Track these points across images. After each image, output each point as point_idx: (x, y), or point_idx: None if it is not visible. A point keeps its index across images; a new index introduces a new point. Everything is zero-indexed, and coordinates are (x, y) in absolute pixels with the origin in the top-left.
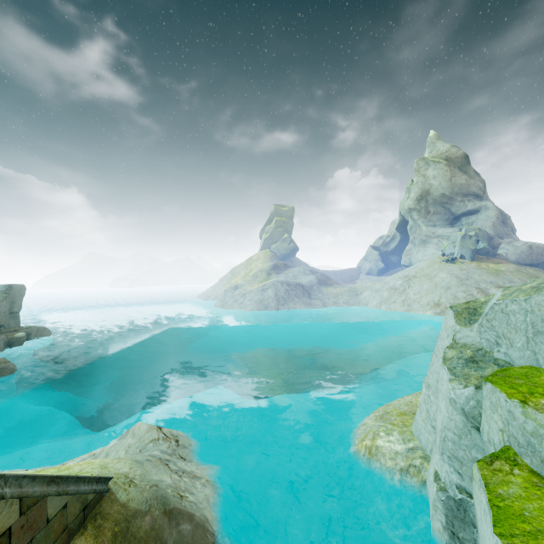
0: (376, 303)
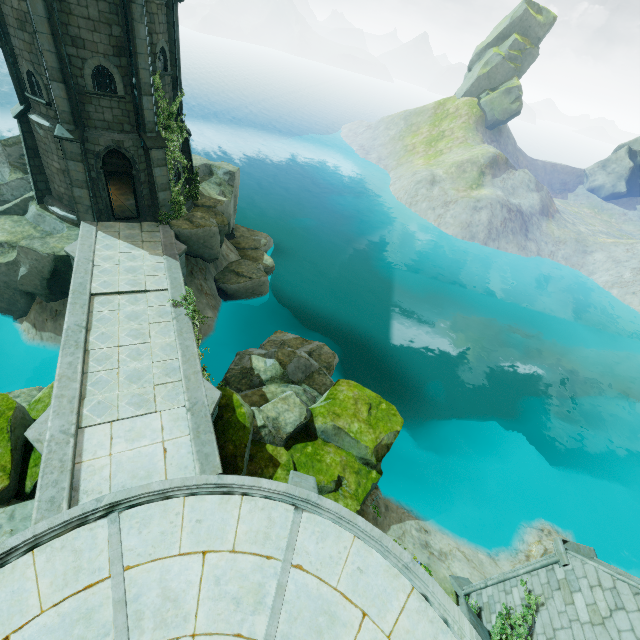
0: (606, 281)
